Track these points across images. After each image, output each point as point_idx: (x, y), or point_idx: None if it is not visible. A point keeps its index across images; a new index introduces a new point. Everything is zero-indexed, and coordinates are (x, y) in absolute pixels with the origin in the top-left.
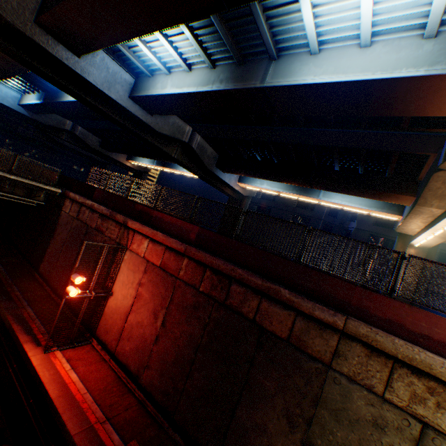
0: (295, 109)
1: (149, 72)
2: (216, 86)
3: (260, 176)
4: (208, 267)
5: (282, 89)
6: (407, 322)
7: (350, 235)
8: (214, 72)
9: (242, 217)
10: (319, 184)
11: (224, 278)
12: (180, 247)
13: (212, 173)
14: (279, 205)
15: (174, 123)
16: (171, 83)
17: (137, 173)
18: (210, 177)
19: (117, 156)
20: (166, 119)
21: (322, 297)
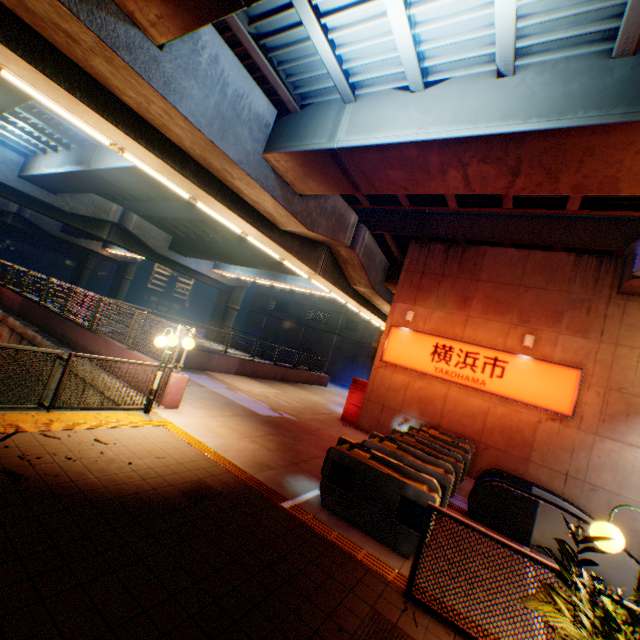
0: (132, 188)
1: (32, 152)
2: (68, 168)
3: (214, 259)
4: (16, 330)
5: (102, 172)
6: (90, 345)
7: (372, 330)
8: (70, 154)
9: (234, 313)
10: (257, 264)
11: (21, 337)
12: (3, 316)
13: (168, 257)
14: (298, 299)
15: (93, 202)
16: (46, 163)
17: (122, 264)
18: (172, 263)
19: (88, 243)
20: (80, 198)
21: (64, 339)
